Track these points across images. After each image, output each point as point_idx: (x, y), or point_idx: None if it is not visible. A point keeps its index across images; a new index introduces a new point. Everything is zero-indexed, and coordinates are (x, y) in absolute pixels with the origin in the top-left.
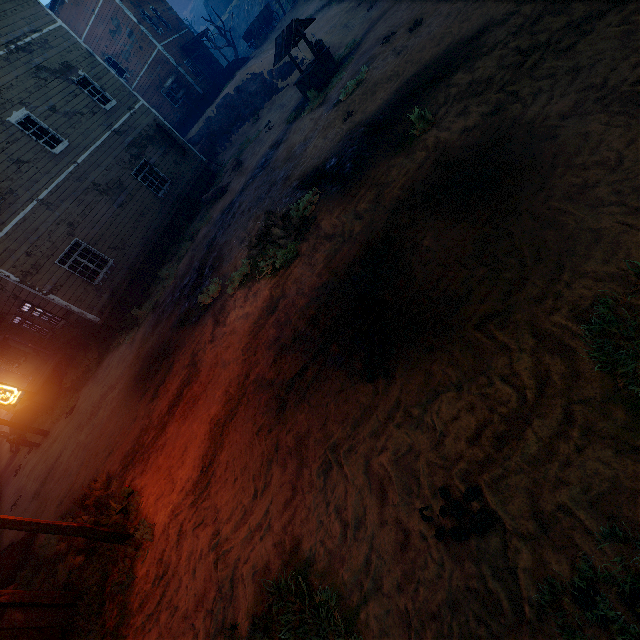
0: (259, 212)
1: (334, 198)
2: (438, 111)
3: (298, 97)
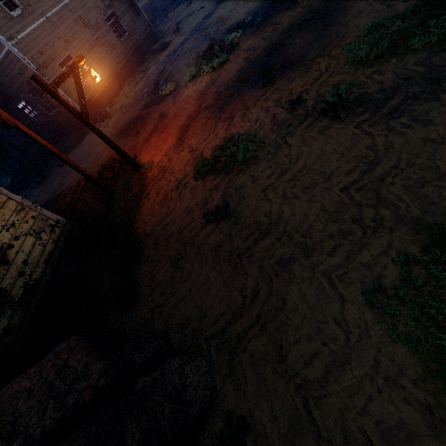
0: (199, 49)
1: (250, 34)
2: None
3: None
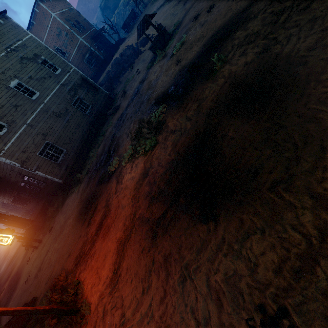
0: (136, 119)
1: (174, 109)
2: (228, 54)
3: (151, 55)
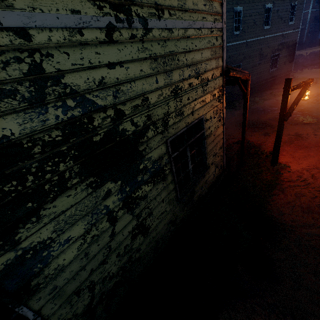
0: None
1: None
2: None
3: None
